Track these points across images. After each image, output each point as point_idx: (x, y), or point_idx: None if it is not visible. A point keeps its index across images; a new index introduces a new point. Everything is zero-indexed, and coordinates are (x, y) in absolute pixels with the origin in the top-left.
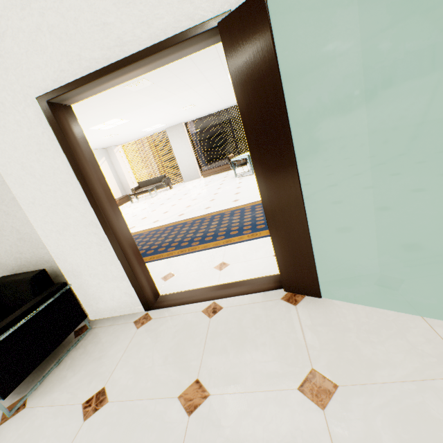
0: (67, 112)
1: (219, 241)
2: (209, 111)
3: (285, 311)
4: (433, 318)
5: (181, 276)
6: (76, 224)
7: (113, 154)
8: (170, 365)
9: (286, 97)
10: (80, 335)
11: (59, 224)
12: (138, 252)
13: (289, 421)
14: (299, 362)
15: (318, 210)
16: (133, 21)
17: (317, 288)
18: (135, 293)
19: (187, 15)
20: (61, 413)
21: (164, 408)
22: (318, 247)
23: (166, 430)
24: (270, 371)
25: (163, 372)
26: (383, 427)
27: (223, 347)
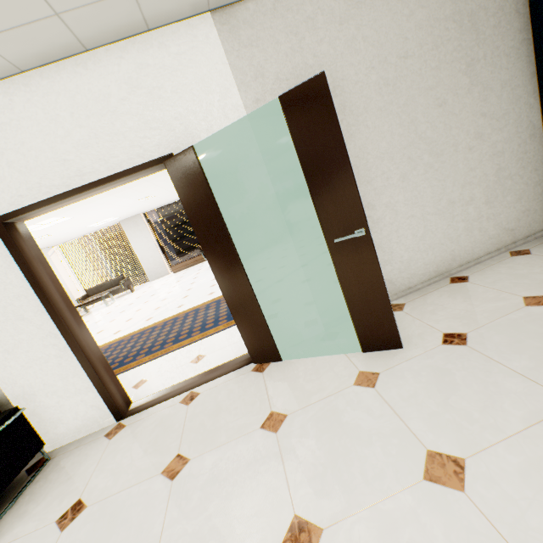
0: (21, 229)
1: (195, 337)
2: (172, 199)
3: (254, 379)
4: (351, 352)
5: (155, 379)
6: (30, 338)
7: (47, 258)
8: (151, 454)
9: (225, 207)
10: (36, 470)
11: (9, 342)
12: (104, 359)
13: (253, 449)
14: (262, 410)
15: (267, 288)
16: (92, 159)
17: (277, 352)
18: (104, 403)
19: (139, 155)
20: (31, 539)
21: (148, 486)
22: (274, 319)
23: (152, 498)
24: (241, 424)
25: (144, 462)
26: (312, 427)
27: (201, 422)
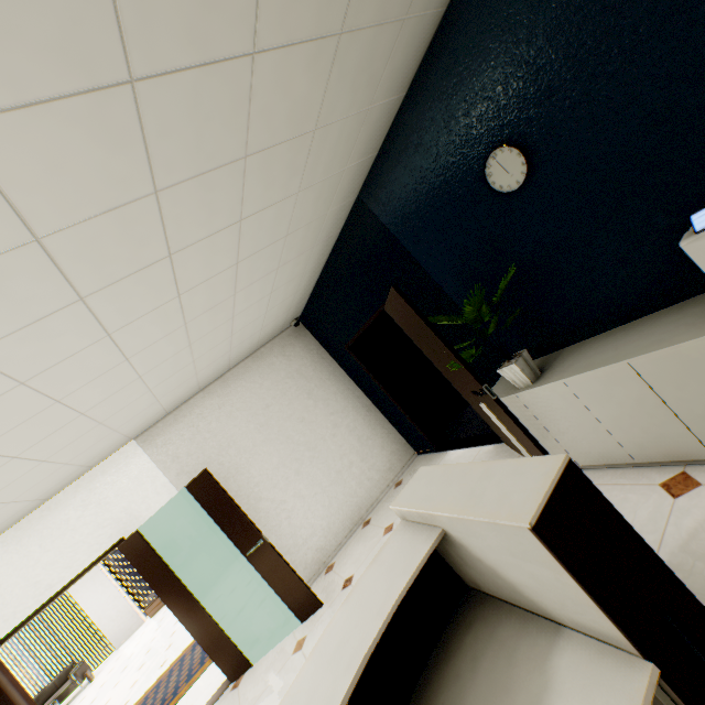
0: None
1: (181, 691)
2: None
3: (232, 696)
4: (297, 627)
5: None
6: None
7: None
8: None
9: (173, 556)
10: None
11: None
12: None
13: None
14: None
15: (224, 604)
16: (59, 570)
17: (246, 660)
18: None
19: (97, 549)
20: None
21: None
22: (239, 628)
23: None
24: None
25: None
26: None
27: None
